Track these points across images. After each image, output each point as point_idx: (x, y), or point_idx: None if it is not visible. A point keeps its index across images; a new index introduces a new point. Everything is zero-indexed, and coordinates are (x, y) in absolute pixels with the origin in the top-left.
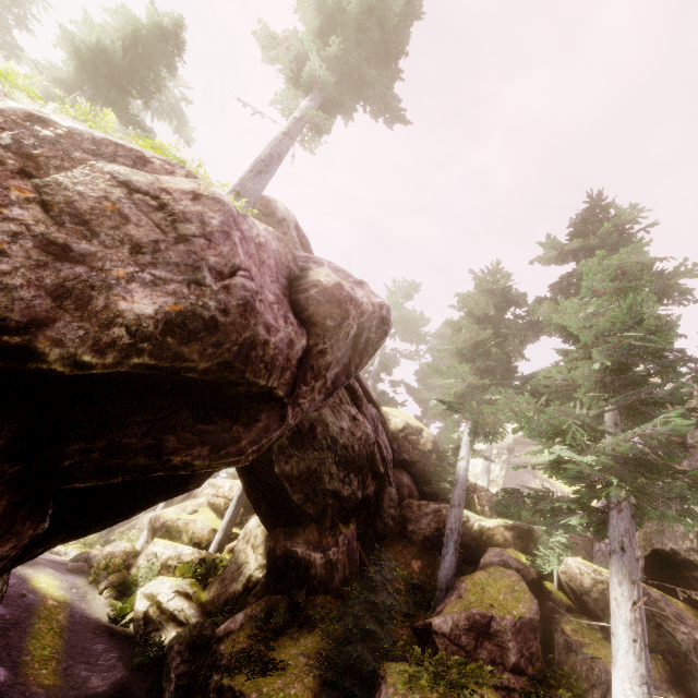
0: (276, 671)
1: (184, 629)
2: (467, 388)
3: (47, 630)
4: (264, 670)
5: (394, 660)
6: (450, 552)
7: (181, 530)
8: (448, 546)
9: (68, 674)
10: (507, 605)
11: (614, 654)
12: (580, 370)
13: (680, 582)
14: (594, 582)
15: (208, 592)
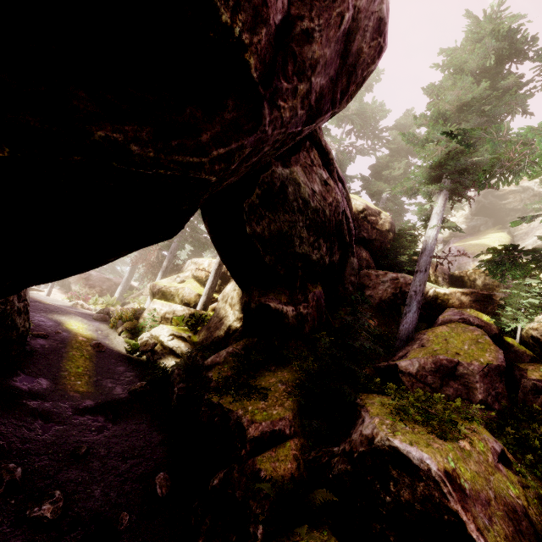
0: (258, 394)
1: (181, 360)
2: (447, 155)
3: (79, 356)
4: (247, 393)
5: (361, 391)
6: (413, 310)
7: (173, 294)
8: (411, 306)
9: (98, 385)
10: (473, 354)
11: None
12: None
13: None
14: None
15: (198, 336)
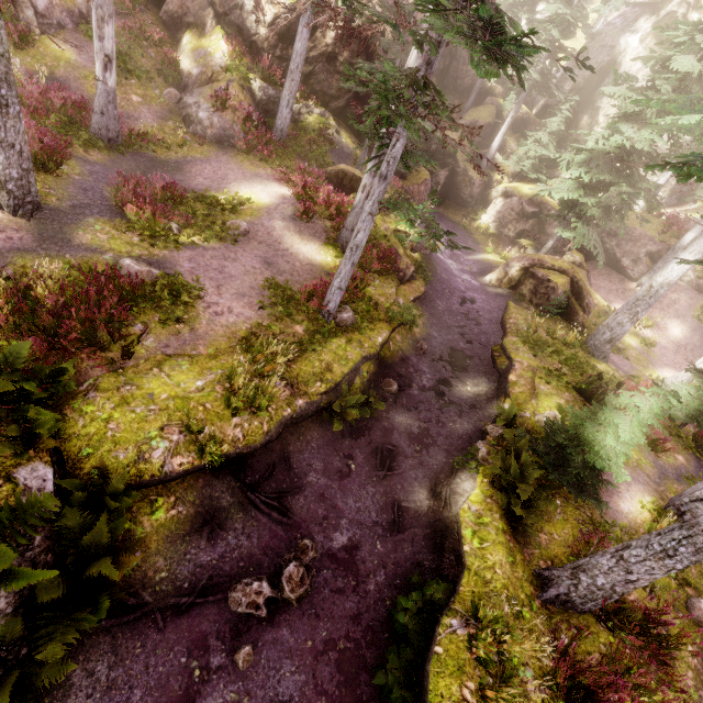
0: None
1: None
2: (515, 1)
3: None
4: None
5: None
6: (473, 98)
7: None
8: (473, 95)
9: None
10: (485, 119)
11: (501, 129)
12: (542, 35)
13: (545, 115)
14: (518, 113)
15: None
